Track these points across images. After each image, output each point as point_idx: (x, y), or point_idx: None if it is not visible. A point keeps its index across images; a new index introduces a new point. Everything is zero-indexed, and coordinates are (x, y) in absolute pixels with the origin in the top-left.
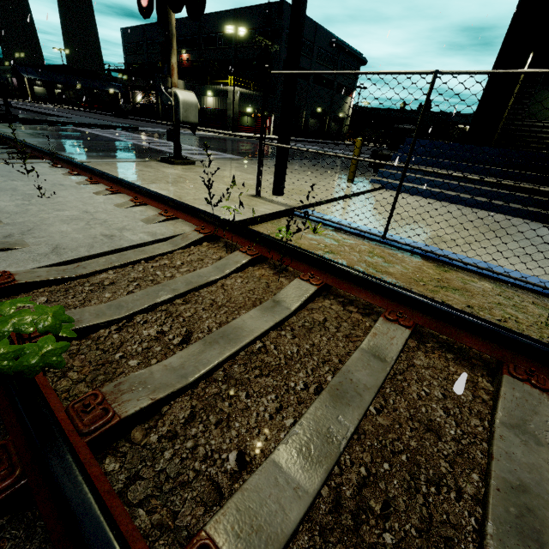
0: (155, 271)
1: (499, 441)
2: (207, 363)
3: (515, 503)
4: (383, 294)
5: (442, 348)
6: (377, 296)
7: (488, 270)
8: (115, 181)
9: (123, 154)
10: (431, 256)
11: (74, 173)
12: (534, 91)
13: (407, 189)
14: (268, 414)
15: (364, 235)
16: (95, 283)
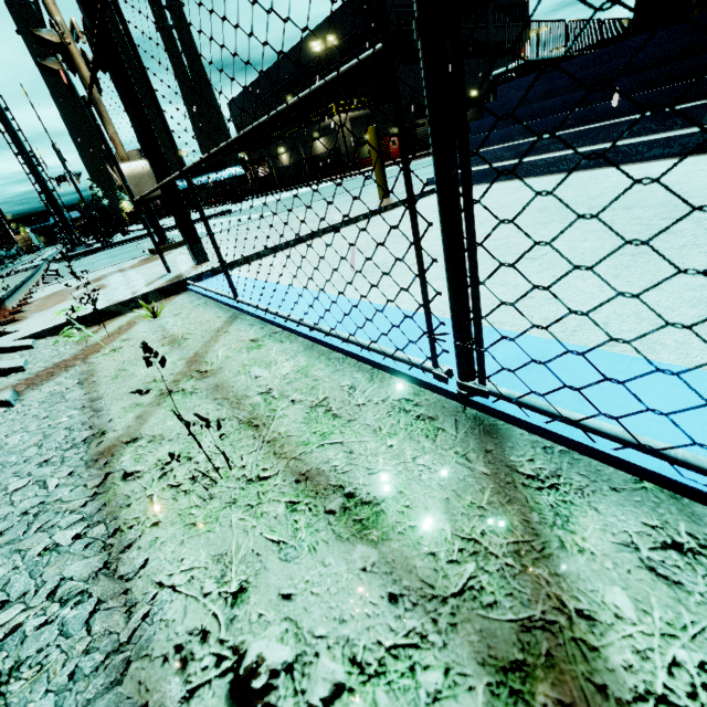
0: None
1: None
2: None
3: None
4: None
5: None
6: None
7: (319, 330)
8: None
9: None
10: (271, 318)
11: None
12: None
13: (479, 175)
14: None
15: (224, 301)
16: None
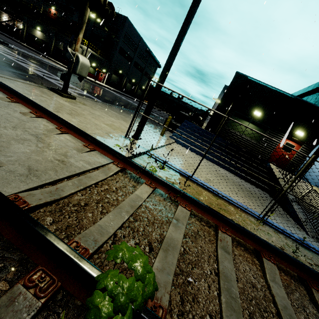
0: (105, 194)
1: (273, 288)
2: (172, 264)
3: (287, 314)
4: (217, 218)
5: (238, 244)
6: (215, 218)
7: (231, 200)
8: (38, 107)
9: (9, 69)
10: (210, 190)
11: None
12: (231, 117)
13: (186, 145)
14: (207, 291)
15: (182, 174)
16: (74, 203)
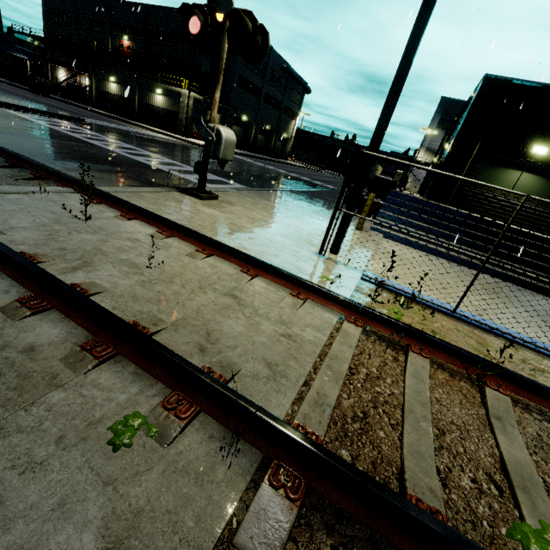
0: (371, 386)
1: None
2: None
3: None
4: None
5: None
6: None
7: (543, 349)
8: (202, 240)
9: (112, 168)
10: (496, 332)
11: (130, 217)
12: (480, 167)
13: (403, 240)
14: None
15: (435, 307)
16: (350, 415)
